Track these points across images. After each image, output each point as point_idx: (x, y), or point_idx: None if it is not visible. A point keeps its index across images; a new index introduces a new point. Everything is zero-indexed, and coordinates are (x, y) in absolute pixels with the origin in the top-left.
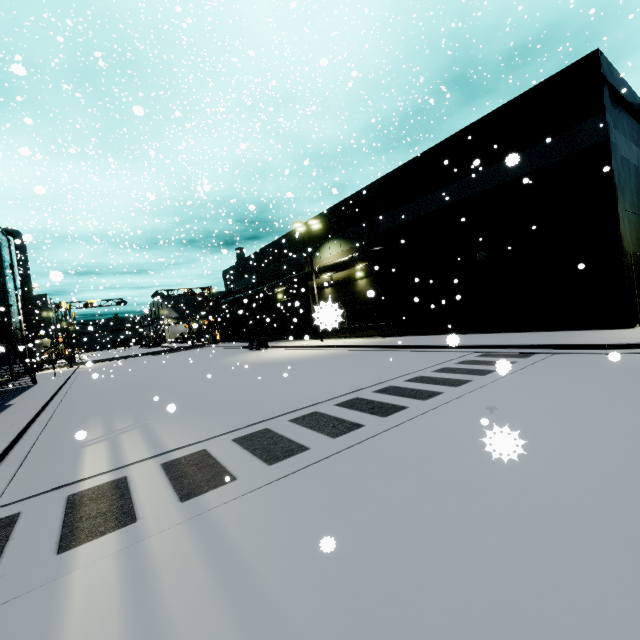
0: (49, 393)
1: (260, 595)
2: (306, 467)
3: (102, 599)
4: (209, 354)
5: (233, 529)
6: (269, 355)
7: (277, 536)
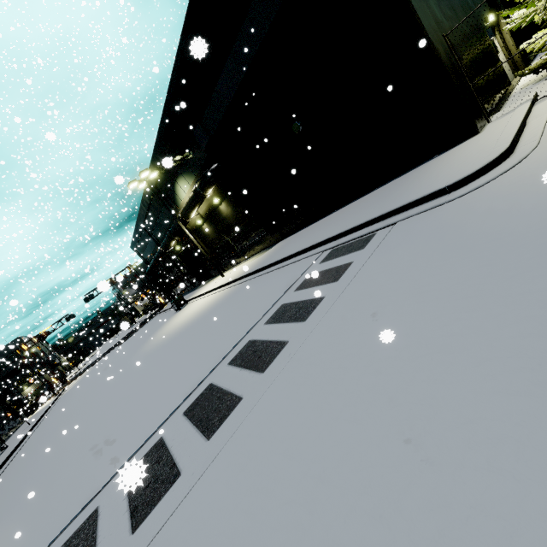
0: None
1: None
2: None
3: None
4: (149, 330)
5: None
6: (179, 319)
7: None
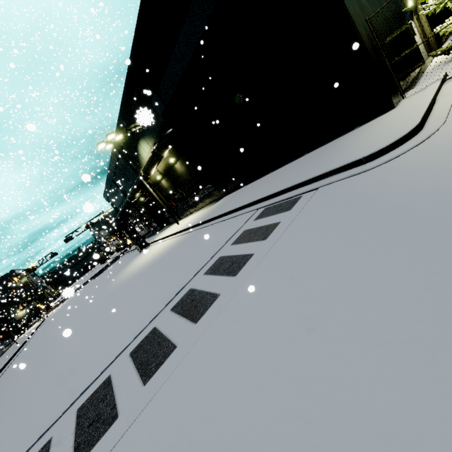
0: None
1: None
2: None
3: None
4: (117, 267)
5: None
6: (141, 260)
7: None
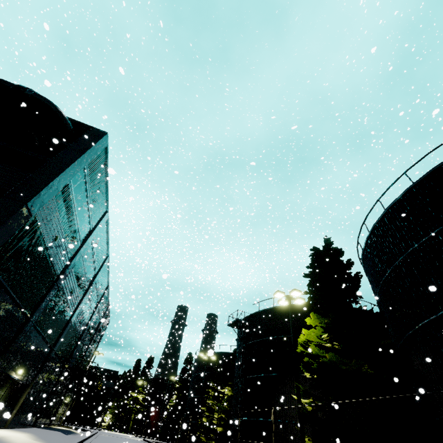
0: None
1: None
2: None
3: None
4: None
5: None
6: None
7: None
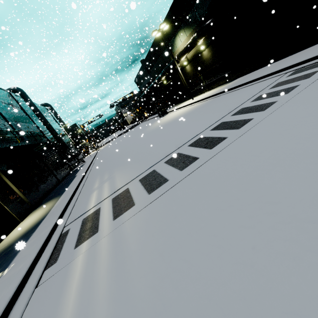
0: (87, 167)
1: (125, 276)
2: (163, 193)
3: (79, 273)
4: (143, 126)
5: (125, 236)
6: (167, 118)
7: (140, 240)
